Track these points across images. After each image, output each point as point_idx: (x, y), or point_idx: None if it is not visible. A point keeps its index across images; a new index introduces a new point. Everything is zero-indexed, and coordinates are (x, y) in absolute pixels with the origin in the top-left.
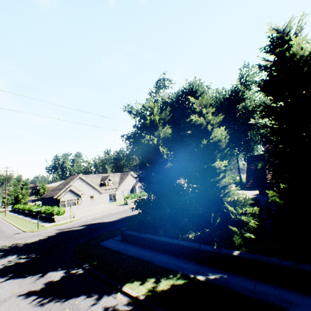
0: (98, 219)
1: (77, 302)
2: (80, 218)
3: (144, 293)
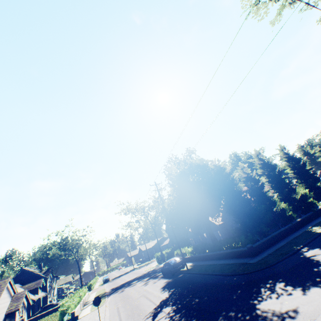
0: (138, 311)
1: None
2: None
3: None
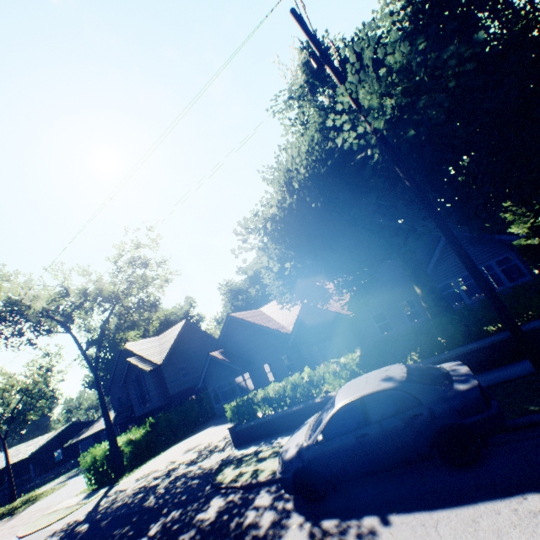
0: None
1: None
2: None
3: None
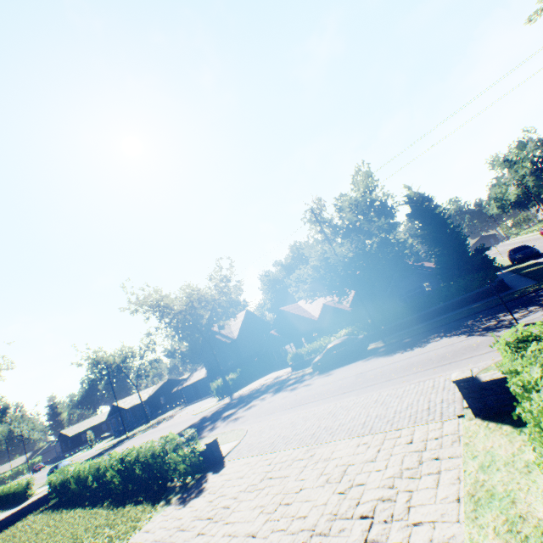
0: (450, 352)
1: None
2: (478, 371)
3: None
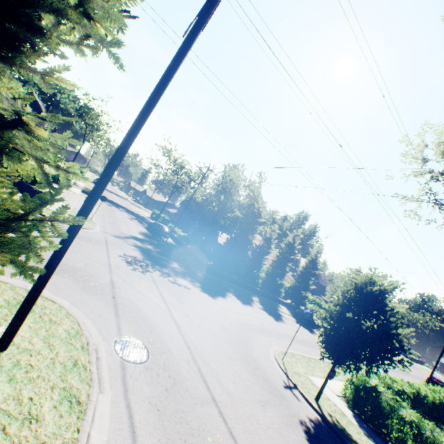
0: (118, 227)
1: (255, 305)
2: None
3: (259, 301)
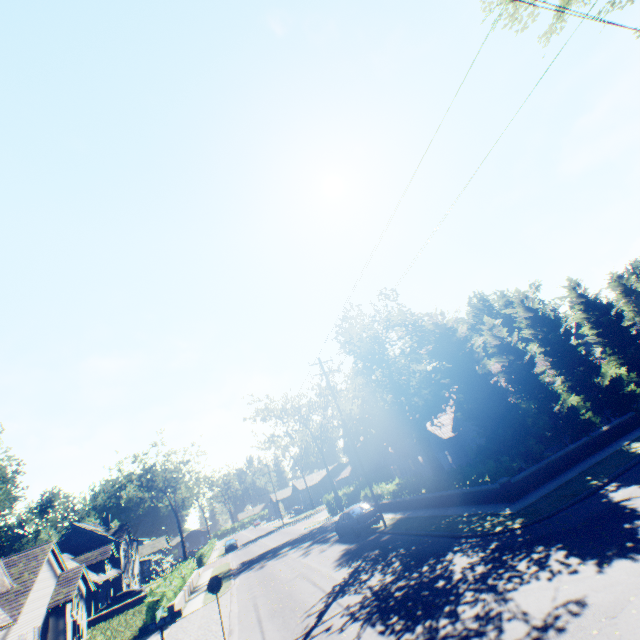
0: (291, 604)
1: None
2: None
3: None
